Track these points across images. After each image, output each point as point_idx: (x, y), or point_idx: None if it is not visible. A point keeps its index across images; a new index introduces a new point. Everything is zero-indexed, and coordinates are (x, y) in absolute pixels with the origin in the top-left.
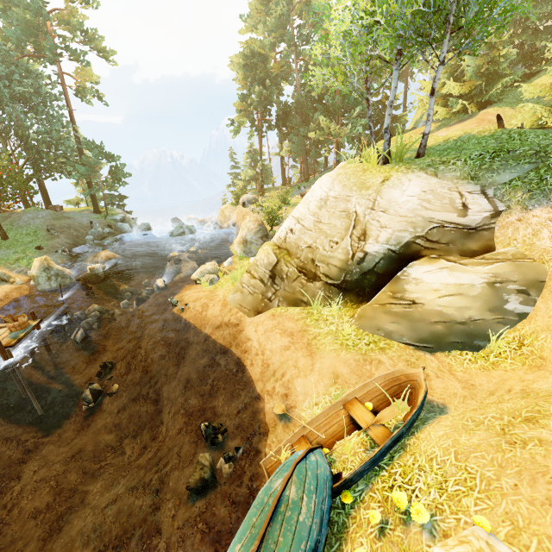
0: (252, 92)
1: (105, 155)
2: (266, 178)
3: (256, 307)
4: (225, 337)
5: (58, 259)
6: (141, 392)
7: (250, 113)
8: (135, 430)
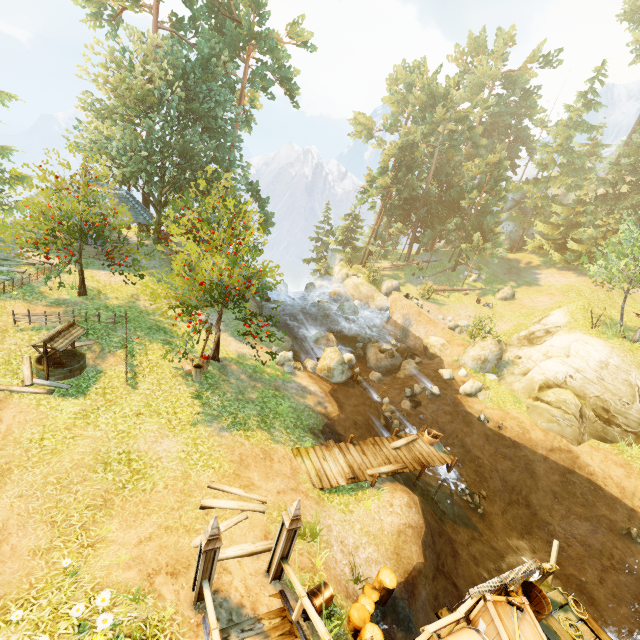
0: (398, 174)
1: (259, 199)
2: (384, 256)
3: (576, 439)
4: (564, 460)
5: (280, 333)
6: (512, 498)
7: (387, 190)
8: (524, 528)
